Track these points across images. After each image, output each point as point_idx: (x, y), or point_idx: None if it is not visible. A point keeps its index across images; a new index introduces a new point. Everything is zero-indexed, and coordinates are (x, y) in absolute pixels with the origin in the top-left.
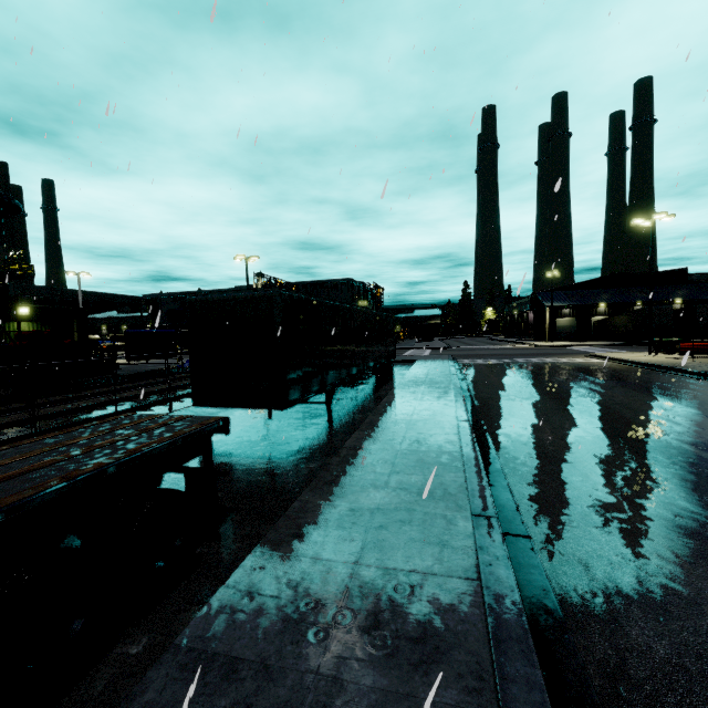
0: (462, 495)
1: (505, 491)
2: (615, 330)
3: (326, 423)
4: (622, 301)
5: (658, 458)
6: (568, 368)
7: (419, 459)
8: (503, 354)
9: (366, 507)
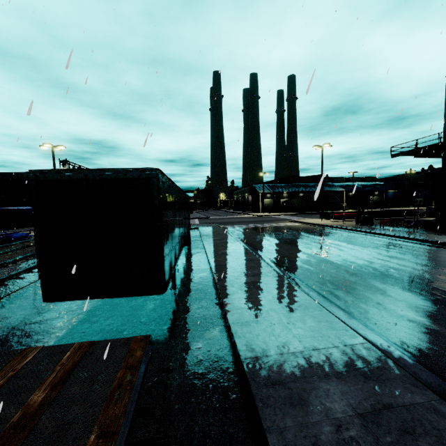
0: (395, 367)
1: (395, 347)
2: (293, 206)
3: (172, 289)
4: (295, 190)
5: (421, 292)
6: (291, 230)
7: (309, 326)
8: (245, 221)
9: (347, 416)
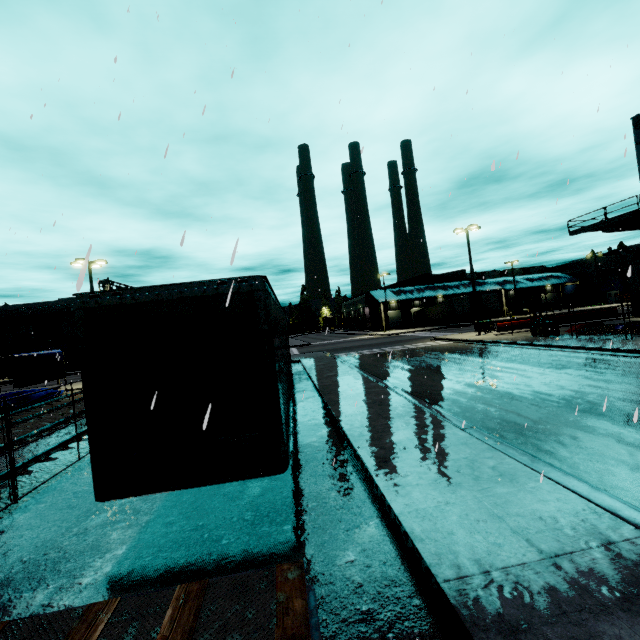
0: None
1: None
2: (431, 317)
3: None
4: (431, 295)
5: None
6: (438, 352)
7: (532, 511)
8: (365, 345)
9: None
